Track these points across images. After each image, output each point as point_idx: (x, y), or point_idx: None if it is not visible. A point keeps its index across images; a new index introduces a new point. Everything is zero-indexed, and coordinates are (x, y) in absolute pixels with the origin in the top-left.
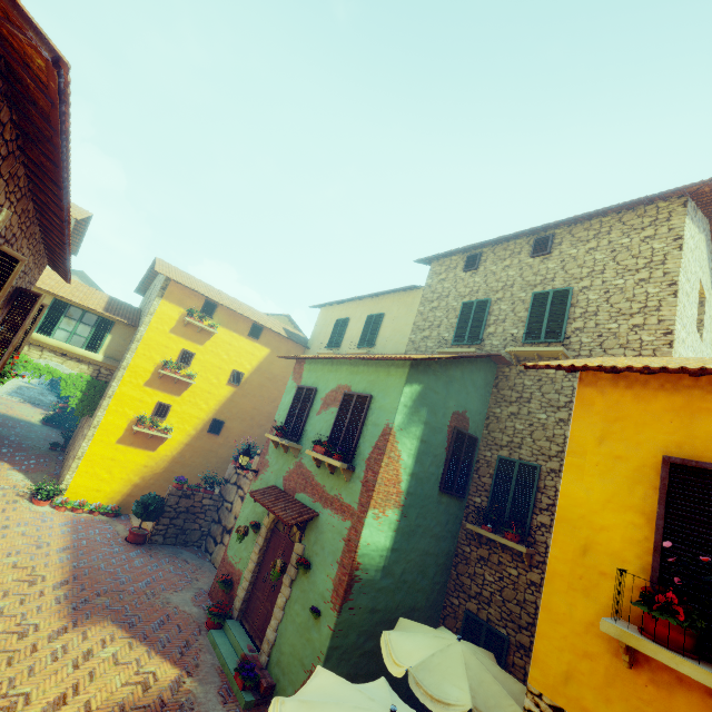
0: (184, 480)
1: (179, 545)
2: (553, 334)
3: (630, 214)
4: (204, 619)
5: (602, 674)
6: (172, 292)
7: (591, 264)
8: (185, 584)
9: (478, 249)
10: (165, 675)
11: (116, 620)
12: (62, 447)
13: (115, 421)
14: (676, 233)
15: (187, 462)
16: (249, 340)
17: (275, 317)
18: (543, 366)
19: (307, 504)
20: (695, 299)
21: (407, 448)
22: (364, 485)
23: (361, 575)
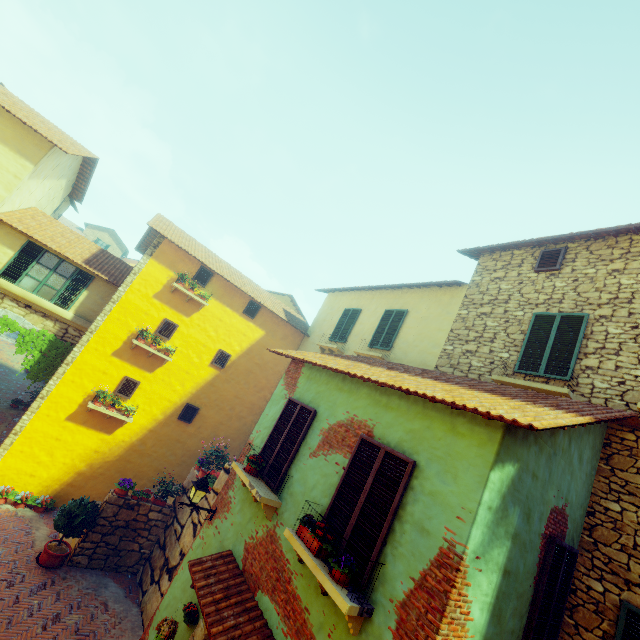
0: (129, 484)
1: (108, 570)
2: None
3: None
4: None
5: None
6: (164, 251)
7: None
8: None
9: (560, 244)
10: None
11: None
12: (24, 406)
13: (68, 392)
14: None
15: (147, 451)
16: (243, 318)
17: (277, 296)
18: None
19: (273, 629)
20: None
21: (481, 593)
22: None
23: None
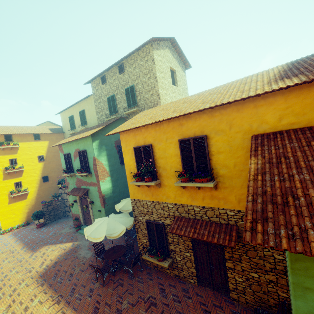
0: (44, 201)
1: (57, 219)
2: (134, 103)
3: (140, 51)
4: (75, 230)
5: (137, 190)
6: None
7: (136, 74)
8: (65, 227)
9: (103, 73)
10: (69, 245)
11: (47, 244)
12: None
13: (1, 198)
14: (152, 58)
15: (42, 195)
16: (36, 142)
17: (42, 124)
18: (108, 135)
19: (85, 188)
20: (169, 75)
21: (103, 160)
22: (95, 176)
23: (106, 197)
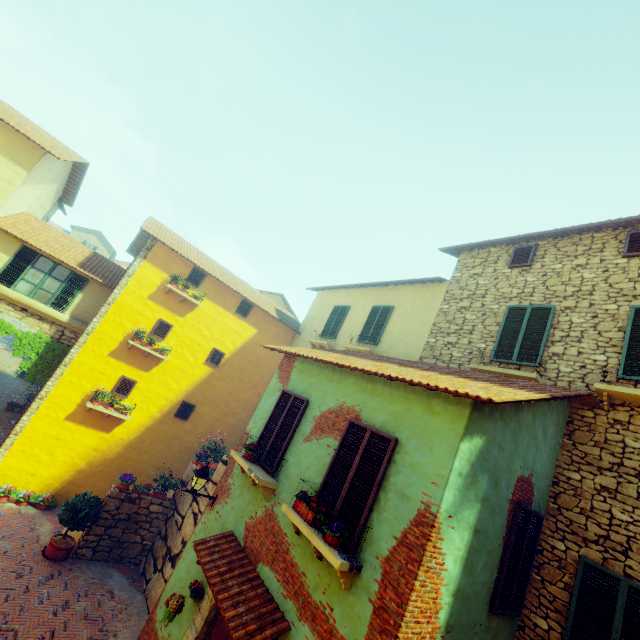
0: (130, 479)
1: (112, 561)
2: None
3: None
4: None
5: None
6: (158, 254)
7: None
8: None
9: (531, 241)
10: None
11: None
12: (20, 409)
13: (67, 393)
14: None
15: (145, 448)
16: (236, 318)
17: (268, 295)
18: None
19: (273, 594)
20: None
21: (454, 548)
22: (377, 614)
23: None
